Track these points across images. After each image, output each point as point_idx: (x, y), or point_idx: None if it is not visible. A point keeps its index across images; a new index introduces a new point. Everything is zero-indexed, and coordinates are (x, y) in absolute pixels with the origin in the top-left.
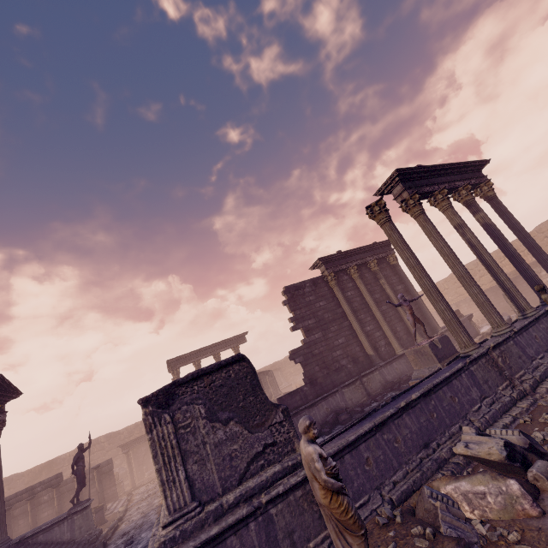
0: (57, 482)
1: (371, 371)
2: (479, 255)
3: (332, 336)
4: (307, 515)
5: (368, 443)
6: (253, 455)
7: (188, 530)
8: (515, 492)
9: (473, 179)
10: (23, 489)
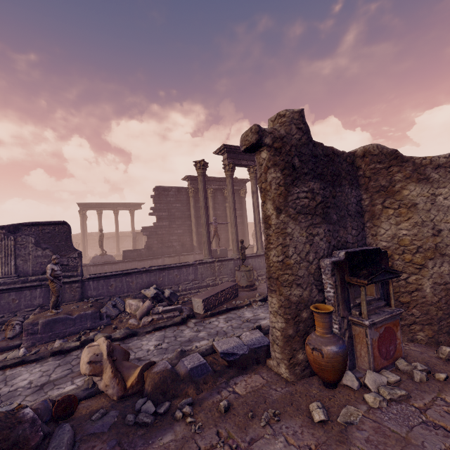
0: None
1: (188, 254)
2: (254, 213)
3: (175, 227)
4: (68, 294)
5: (116, 279)
6: None
7: (8, 283)
8: (141, 306)
9: None
10: None
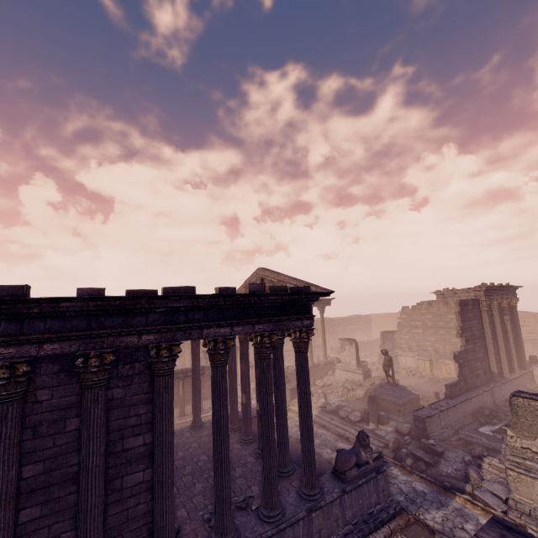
0: (203, 373)
1: (498, 385)
2: None
3: (477, 349)
4: None
5: None
6: None
7: None
8: None
9: None
10: (180, 370)
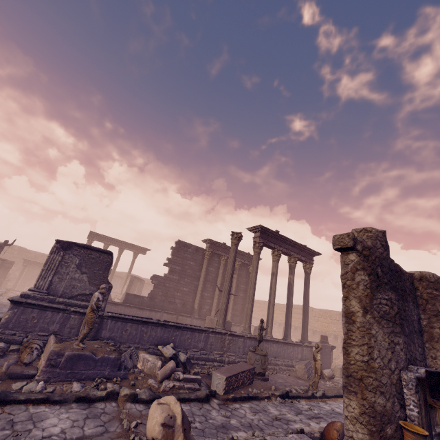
0: None
1: (187, 315)
2: (270, 294)
3: (183, 283)
4: None
5: (133, 325)
6: (83, 293)
7: (37, 297)
8: (158, 365)
9: (304, 257)
10: None
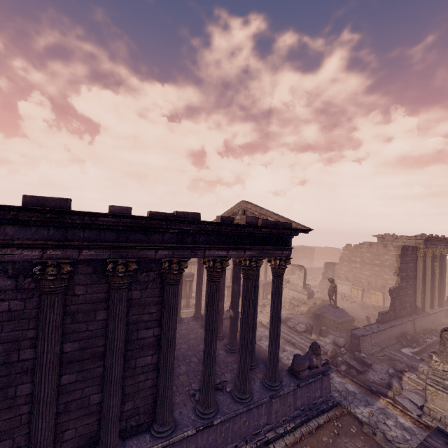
0: None
1: (420, 317)
2: None
3: (408, 287)
4: None
5: None
6: None
7: None
8: None
9: None
10: None
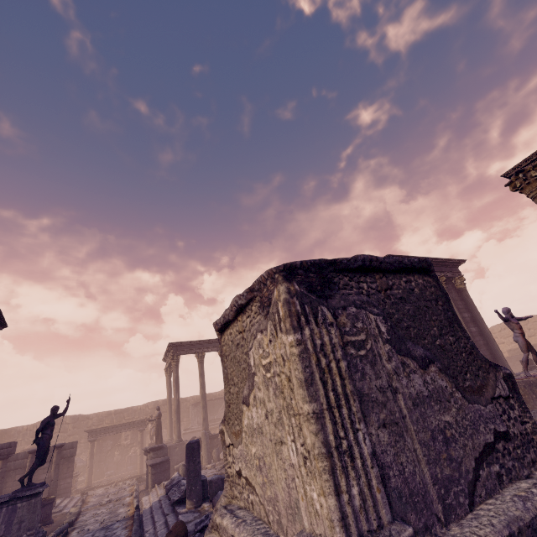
0: (8, 453)
1: None
2: None
3: None
4: None
5: None
6: (480, 446)
7: None
8: None
9: None
10: None
